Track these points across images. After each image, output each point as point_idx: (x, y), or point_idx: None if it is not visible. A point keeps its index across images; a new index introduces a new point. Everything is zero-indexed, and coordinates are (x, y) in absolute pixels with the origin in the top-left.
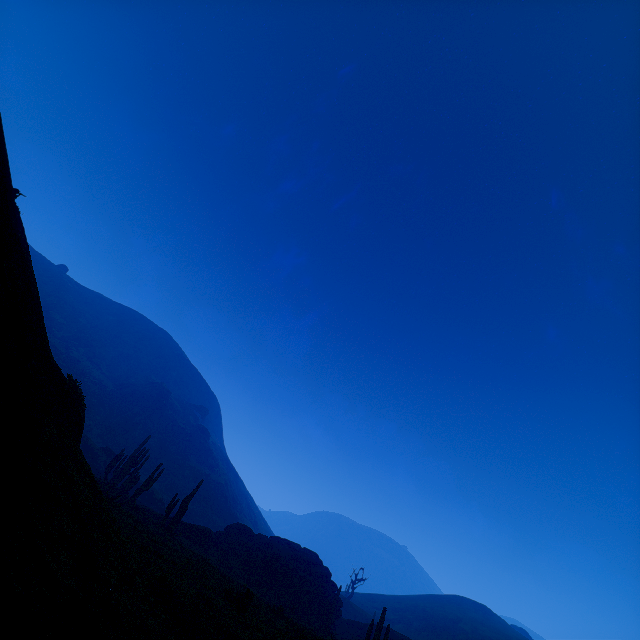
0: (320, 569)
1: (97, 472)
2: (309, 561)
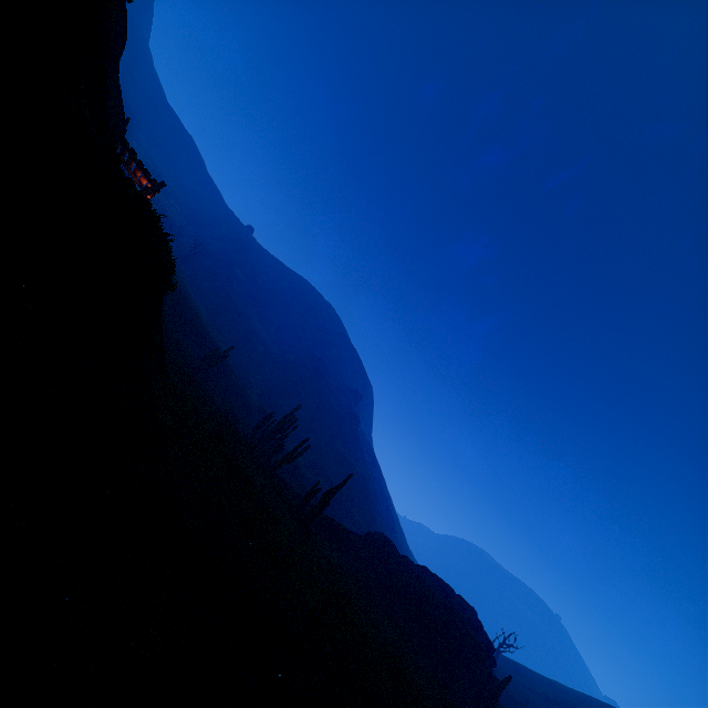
0: (480, 636)
1: (248, 429)
2: (466, 619)
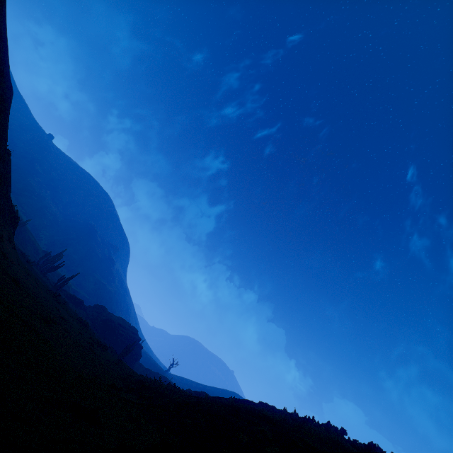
0: (133, 334)
1: (36, 261)
2: (129, 329)
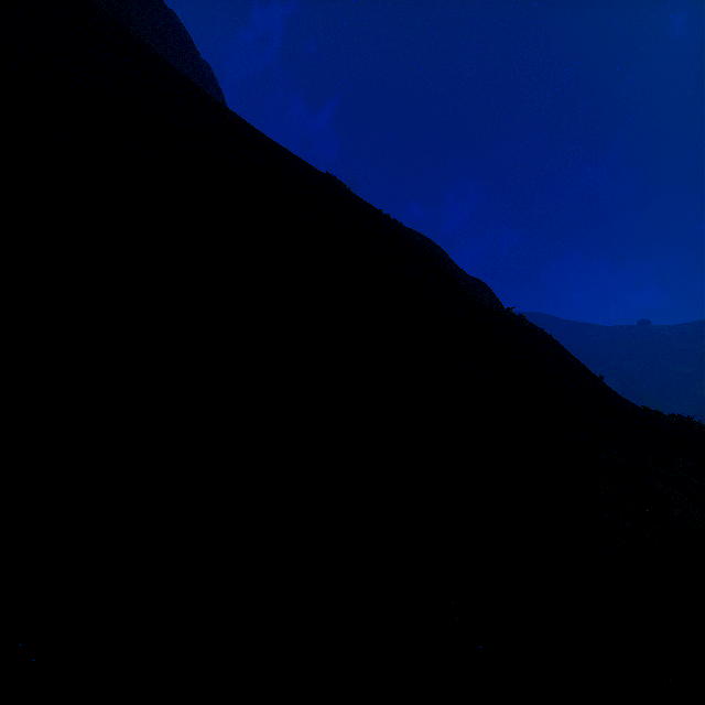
0: None
1: None
2: None
